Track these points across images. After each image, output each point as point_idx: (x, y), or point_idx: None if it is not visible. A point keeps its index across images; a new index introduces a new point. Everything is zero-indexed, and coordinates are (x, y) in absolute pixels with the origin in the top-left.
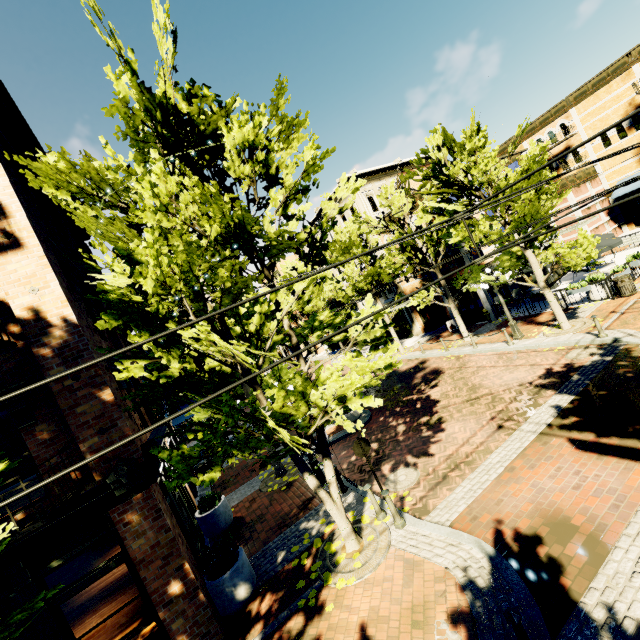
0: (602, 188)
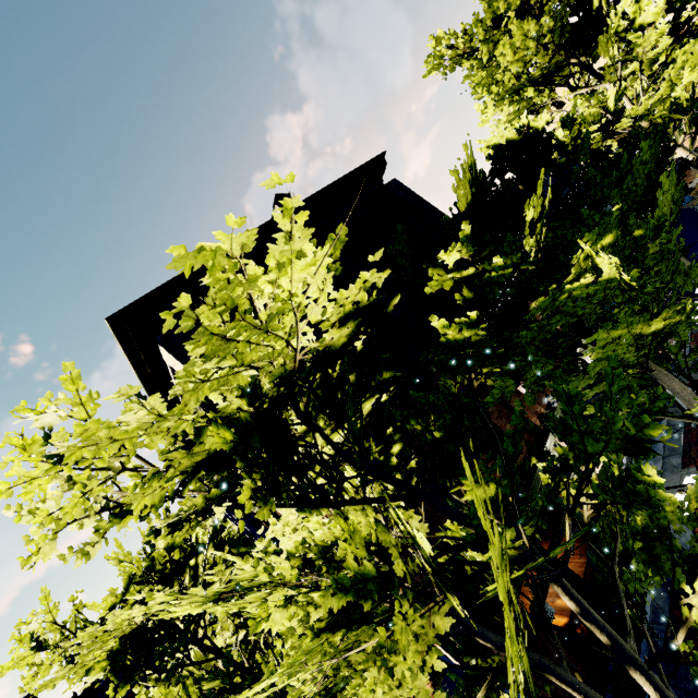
0: None
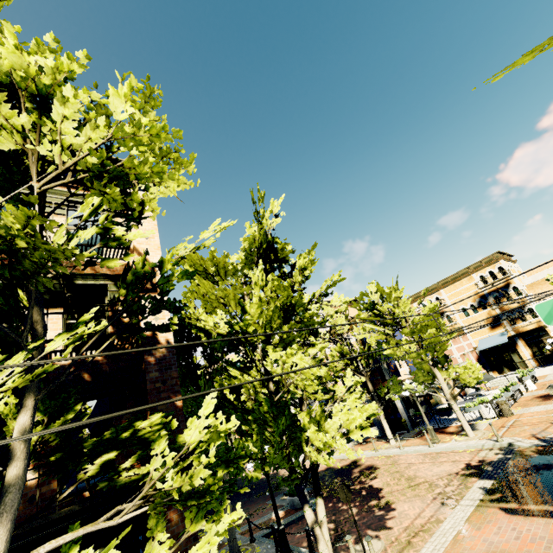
0: (470, 342)
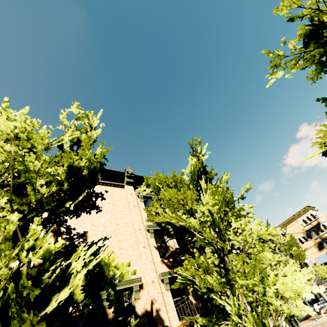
0: (310, 260)
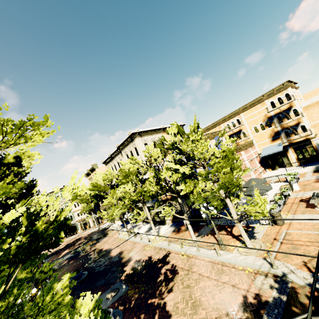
0: (256, 150)
